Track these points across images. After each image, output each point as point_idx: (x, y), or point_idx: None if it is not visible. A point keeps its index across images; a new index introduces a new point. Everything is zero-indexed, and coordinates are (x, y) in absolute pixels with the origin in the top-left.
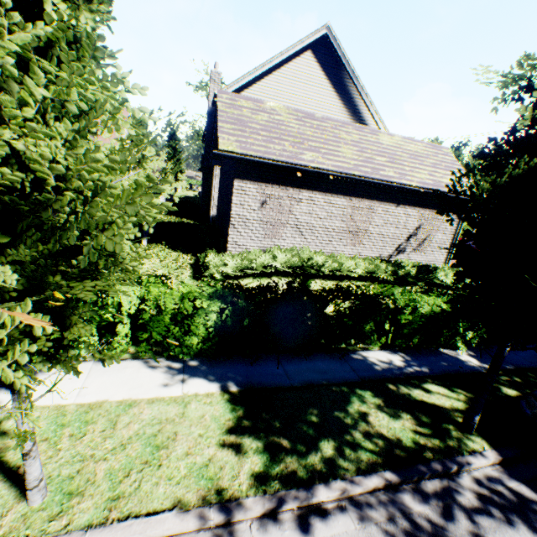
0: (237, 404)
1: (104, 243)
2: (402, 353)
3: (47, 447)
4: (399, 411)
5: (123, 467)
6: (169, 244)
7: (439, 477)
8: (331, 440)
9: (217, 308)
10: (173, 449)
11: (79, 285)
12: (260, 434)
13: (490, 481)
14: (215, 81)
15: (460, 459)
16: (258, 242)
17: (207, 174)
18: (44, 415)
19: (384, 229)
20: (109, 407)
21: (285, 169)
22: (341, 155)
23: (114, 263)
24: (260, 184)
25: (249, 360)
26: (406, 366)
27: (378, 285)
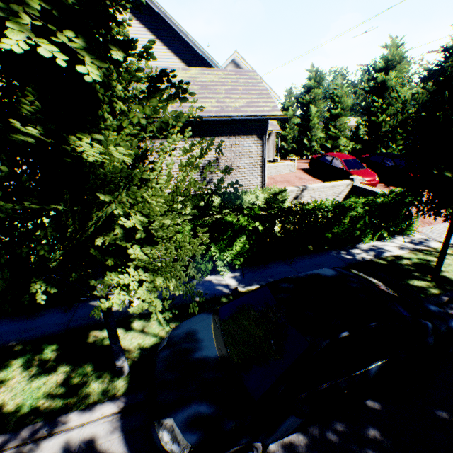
0: None
1: None
2: None
3: None
4: (63, 364)
5: None
6: None
7: (19, 447)
8: None
9: None
10: None
11: None
12: None
13: (83, 439)
14: None
15: (64, 417)
16: None
17: None
18: None
19: None
20: None
21: None
22: None
23: None
24: None
25: None
26: None
27: None
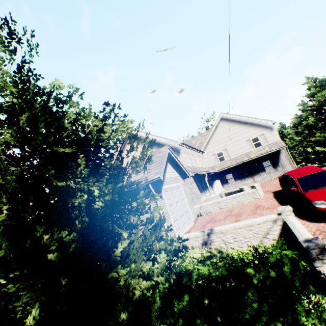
0: None
1: None
2: None
3: None
4: None
5: None
6: None
7: None
8: None
9: None
10: None
11: None
12: None
13: None
14: None
15: None
16: None
17: None
18: None
19: None
20: None
21: None
22: None
23: None
24: None
25: None
26: None
27: None
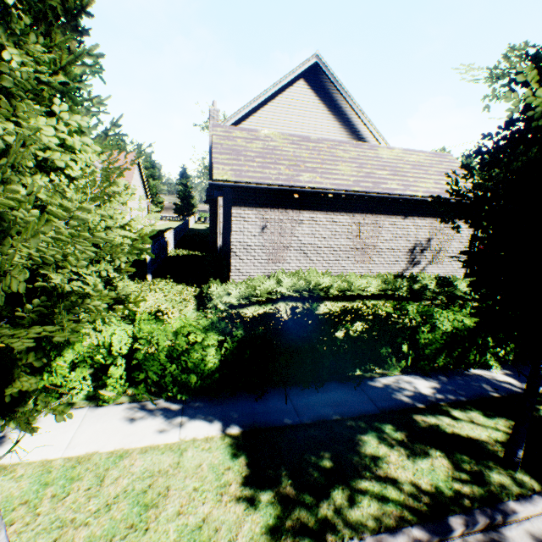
0: (238, 449)
1: (56, 283)
2: (426, 377)
3: (25, 512)
4: (427, 447)
5: (105, 534)
6: (174, 277)
7: (481, 532)
8: (346, 489)
9: (215, 341)
10: (163, 508)
11: (18, 332)
12: (263, 484)
13: None
14: (214, 118)
15: (505, 506)
16: (262, 268)
17: (212, 205)
18: (28, 473)
19: (394, 243)
20: (98, 459)
21: (283, 192)
22: (339, 173)
23: (73, 303)
24: (258, 209)
25: (254, 396)
26: (432, 391)
27: (391, 303)
